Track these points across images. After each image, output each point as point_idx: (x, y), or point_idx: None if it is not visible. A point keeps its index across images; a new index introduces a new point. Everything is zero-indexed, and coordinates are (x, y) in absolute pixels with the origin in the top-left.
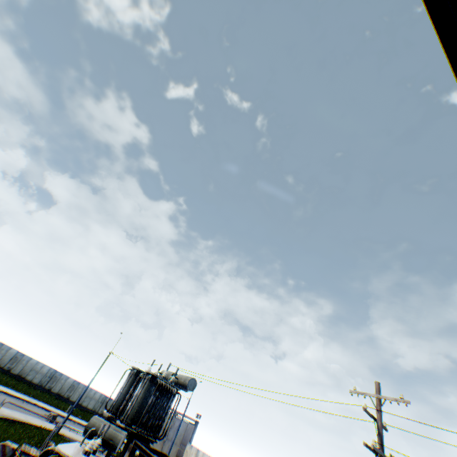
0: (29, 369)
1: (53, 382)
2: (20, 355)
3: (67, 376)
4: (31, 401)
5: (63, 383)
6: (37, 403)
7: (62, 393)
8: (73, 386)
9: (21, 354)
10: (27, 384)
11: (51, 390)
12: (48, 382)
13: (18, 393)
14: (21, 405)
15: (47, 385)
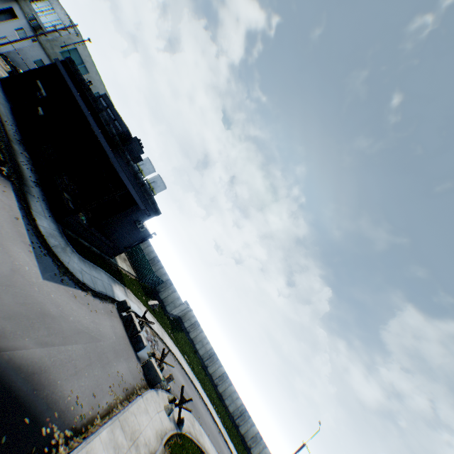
0: (228, 393)
1: (241, 419)
2: (225, 375)
3: (252, 421)
4: (224, 435)
5: (248, 426)
6: (227, 441)
7: (245, 437)
8: (255, 437)
9: (225, 374)
10: (224, 407)
11: (238, 427)
12: (237, 416)
13: (217, 418)
14: (217, 436)
15: (236, 419)
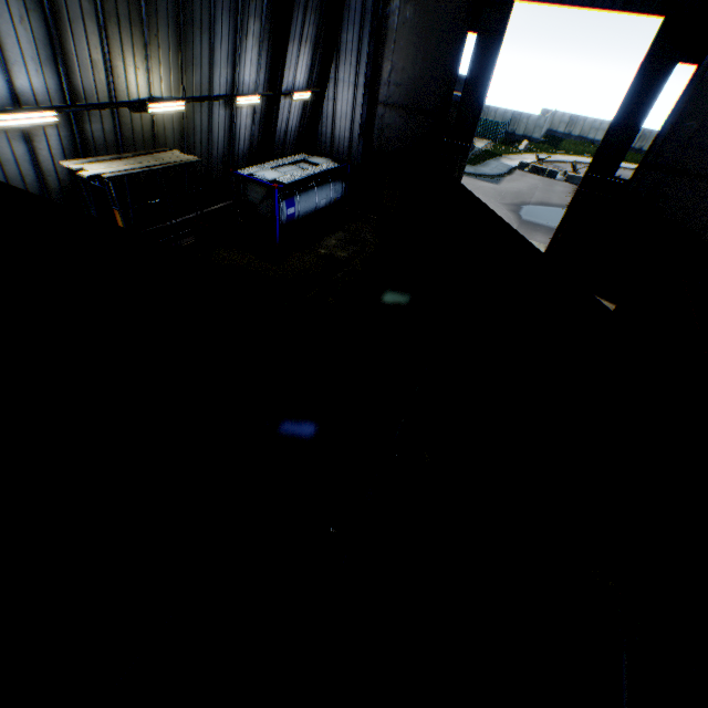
0: None
1: None
2: (645, 134)
3: None
4: None
5: None
6: None
7: None
8: None
9: (645, 132)
10: None
11: None
12: None
13: None
14: None
15: None
